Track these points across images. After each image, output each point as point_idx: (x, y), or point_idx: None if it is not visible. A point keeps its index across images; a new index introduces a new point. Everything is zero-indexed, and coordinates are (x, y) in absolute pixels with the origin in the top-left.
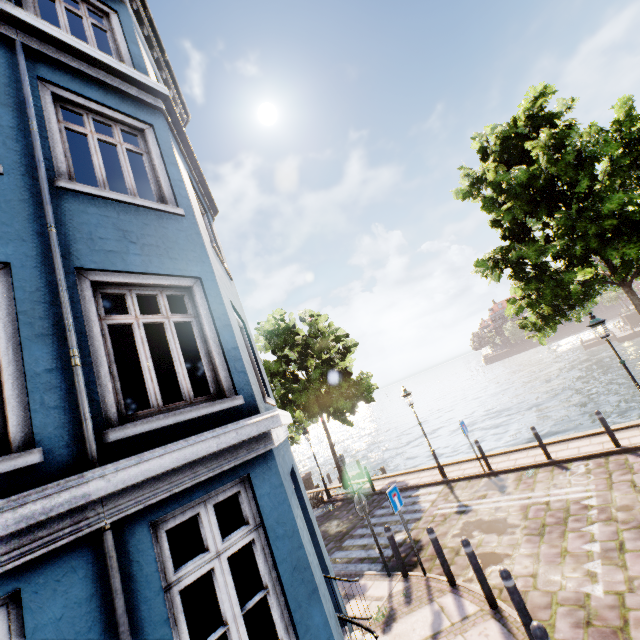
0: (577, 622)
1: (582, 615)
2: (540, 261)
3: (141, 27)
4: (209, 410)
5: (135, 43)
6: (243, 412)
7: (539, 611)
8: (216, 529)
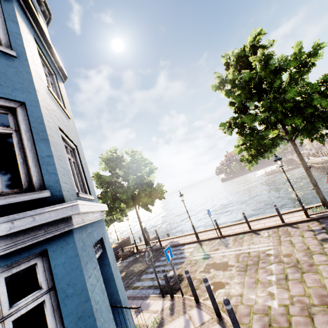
0: (264, 324)
1: (266, 320)
2: (252, 125)
3: None
4: (12, 200)
5: None
6: (49, 202)
7: (243, 318)
8: (4, 298)
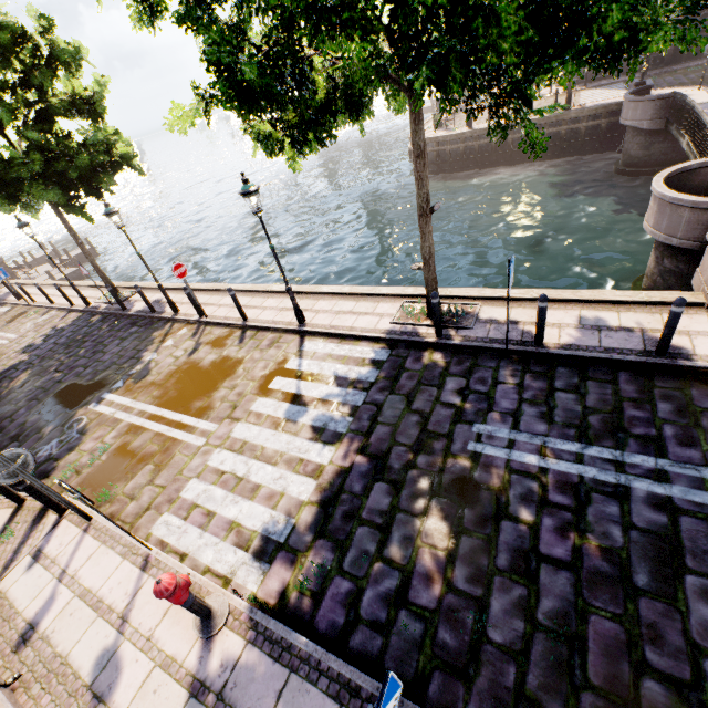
0: None
1: None
2: None
3: None
4: None
5: None
6: None
7: None
8: None
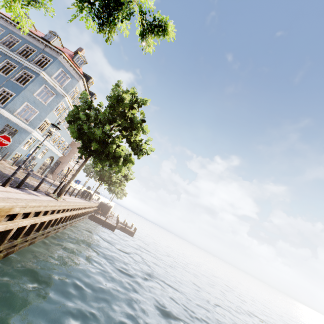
0: None
1: None
2: None
3: (67, 61)
4: None
5: (50, 65)
6: (2, 108)
7: None
8: None
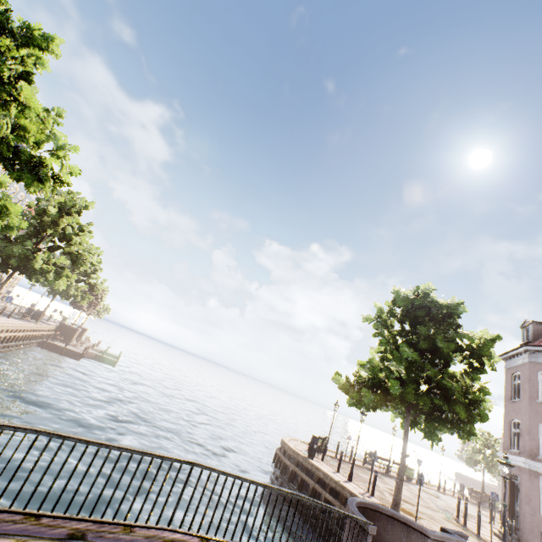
0: None
1: None
2: None
3: None
4: None
5: None
6: None
7: None
8: None
